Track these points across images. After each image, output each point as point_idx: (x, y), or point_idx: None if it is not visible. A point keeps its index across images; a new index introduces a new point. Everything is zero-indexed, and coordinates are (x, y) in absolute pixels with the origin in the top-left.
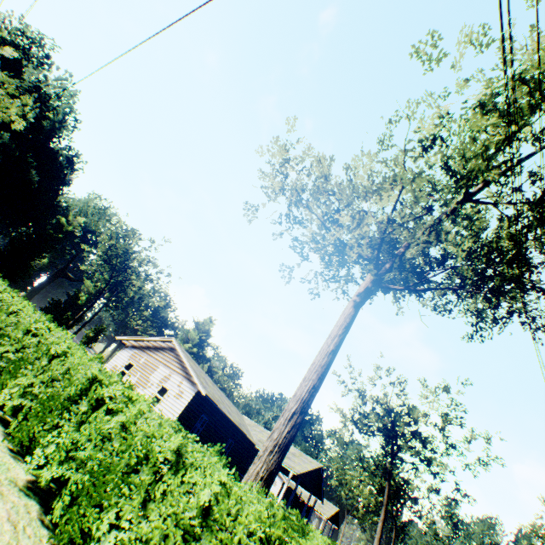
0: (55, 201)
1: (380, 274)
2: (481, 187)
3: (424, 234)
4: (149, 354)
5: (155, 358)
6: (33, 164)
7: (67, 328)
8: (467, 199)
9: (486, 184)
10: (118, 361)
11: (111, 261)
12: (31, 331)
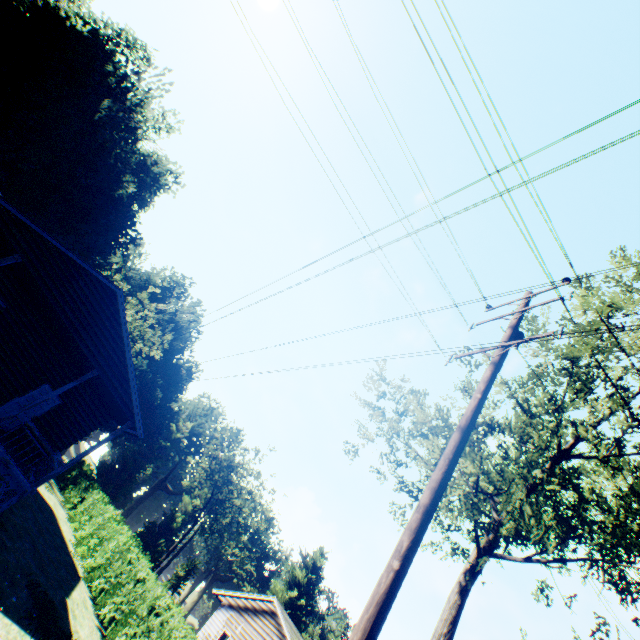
0: (171, 413)
1: (483, 547)
2: (573, 443)
3: (525, 496)
4: (247, 619)
5: (253, 625)
6: (160, 382)
7: (159, 563)
8: (561, 456)
9: (577, 439)
10: (212, 627)
11: (213, 475)
12: (153, 607)
